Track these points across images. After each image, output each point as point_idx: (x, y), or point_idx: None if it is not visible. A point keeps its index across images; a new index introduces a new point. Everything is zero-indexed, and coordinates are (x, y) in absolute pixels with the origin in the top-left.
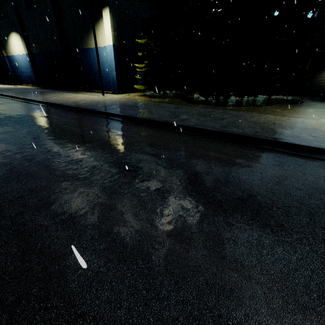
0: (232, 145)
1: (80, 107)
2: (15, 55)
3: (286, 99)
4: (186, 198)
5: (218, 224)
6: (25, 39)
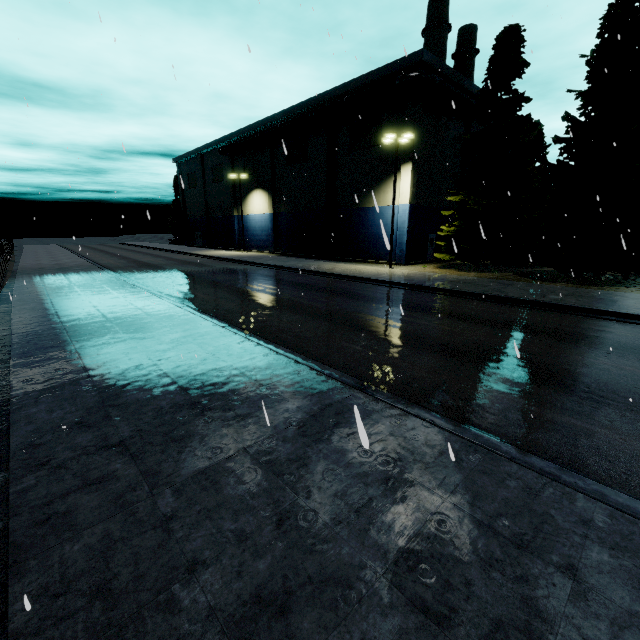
0: None
1: (399, 282)
2: (250, 215)
3: None
4: (622, 354)
5: None
6: (274, 197)
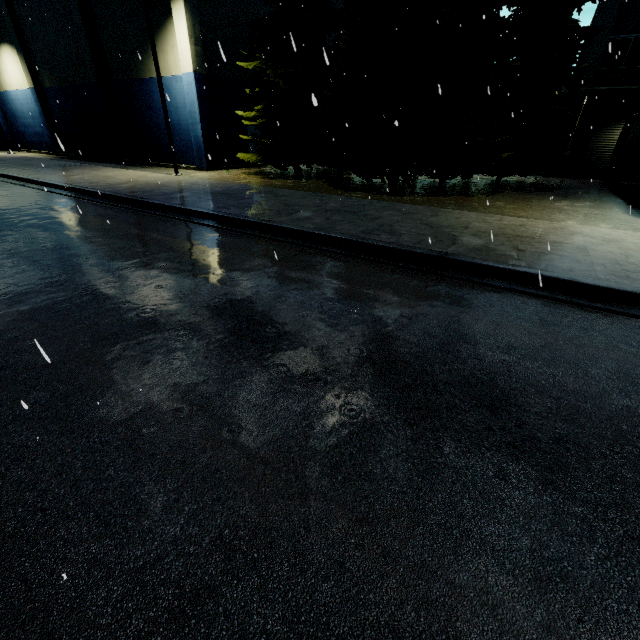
0: (367, 265)
1: (118, 195)
2: (10, 91)
3: (531, 183)
4: (227, 348)
5: (255, 386)
6: (28, 59)
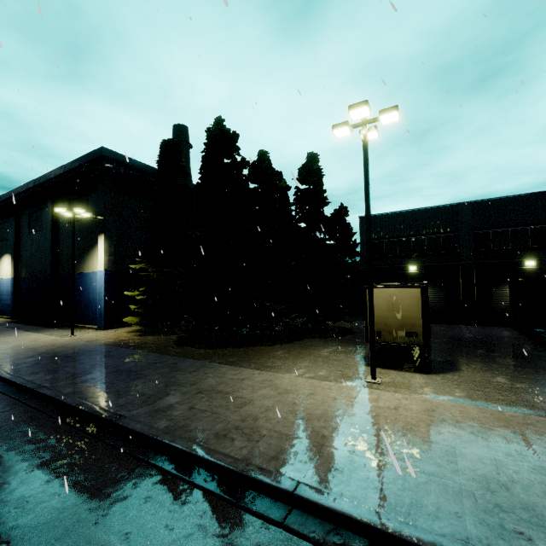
0: (58, 430)
1: None
2: (1, 279)
3: (342, 328)
4: None
5: None
6: (17, 262)
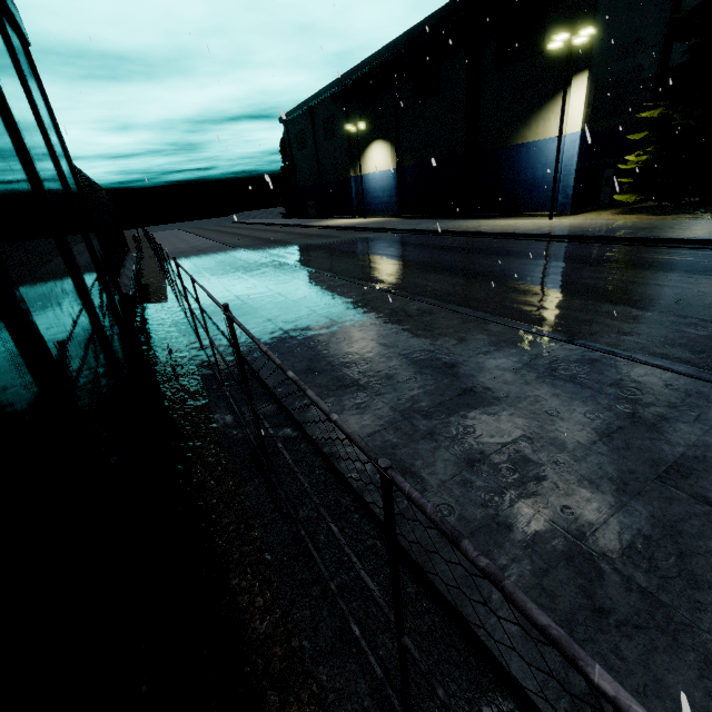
0: None
1: (570, 234)
2: (369, 174)
3: None
4: None
5: None
6: (397, 148)
